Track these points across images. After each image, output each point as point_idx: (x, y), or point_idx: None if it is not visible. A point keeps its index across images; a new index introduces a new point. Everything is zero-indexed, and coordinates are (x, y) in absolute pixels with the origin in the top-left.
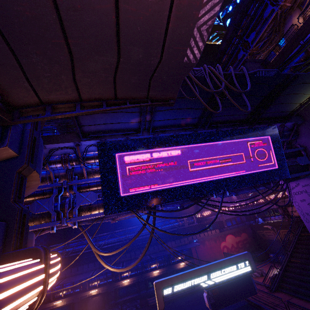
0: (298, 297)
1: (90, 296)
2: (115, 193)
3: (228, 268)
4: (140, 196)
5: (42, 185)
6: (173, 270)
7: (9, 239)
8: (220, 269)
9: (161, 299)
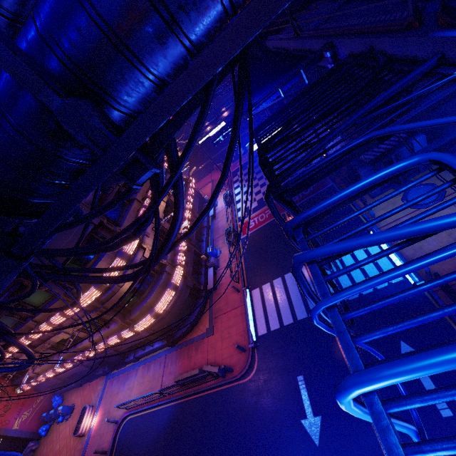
0: None
1: None
2: None
3: (217, 127)
4: None
5: None
6: None
7: None
8: (214, 129)
9: (199, 145)
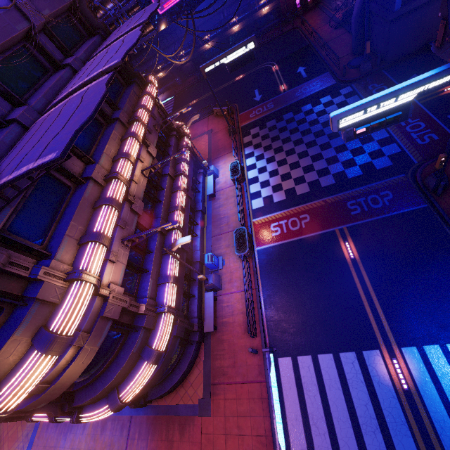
0: (349, 32)
1: (182, 65)
2: (155, 14)
3: (240, 50)
4: (174, 9)
5: (105, 22)
6: (255, 20)
7: (141, 81)
8: (235, 52)
9: (204, 74)
